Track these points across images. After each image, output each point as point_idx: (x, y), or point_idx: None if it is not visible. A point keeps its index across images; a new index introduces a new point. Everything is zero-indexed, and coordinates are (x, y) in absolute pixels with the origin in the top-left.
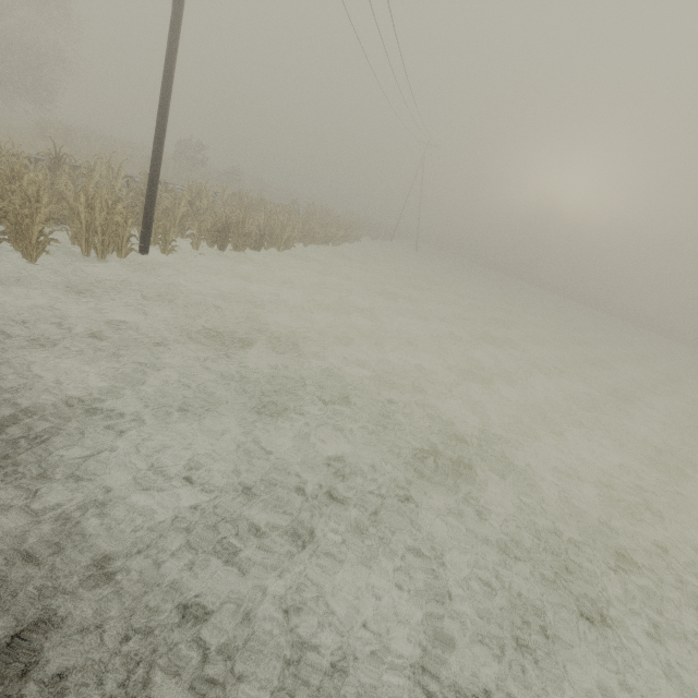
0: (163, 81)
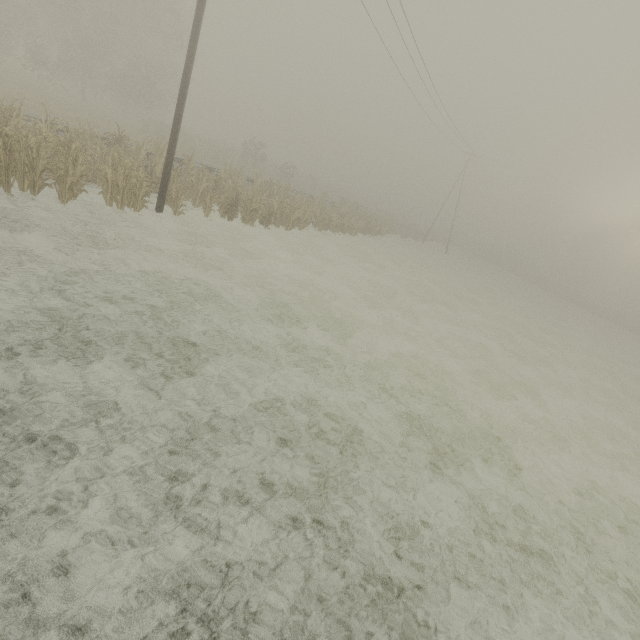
0: (182, 80)
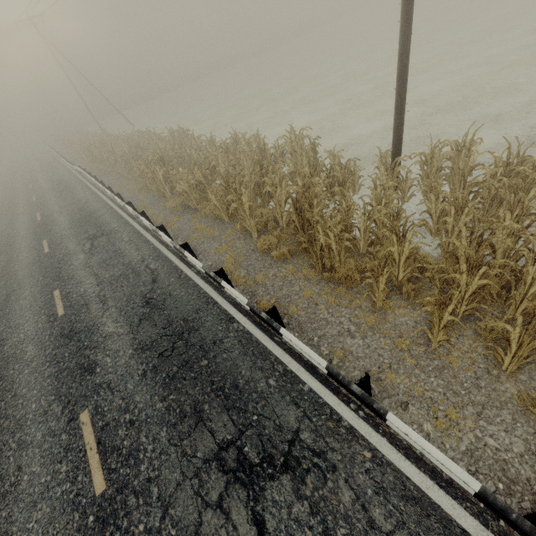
0: None
